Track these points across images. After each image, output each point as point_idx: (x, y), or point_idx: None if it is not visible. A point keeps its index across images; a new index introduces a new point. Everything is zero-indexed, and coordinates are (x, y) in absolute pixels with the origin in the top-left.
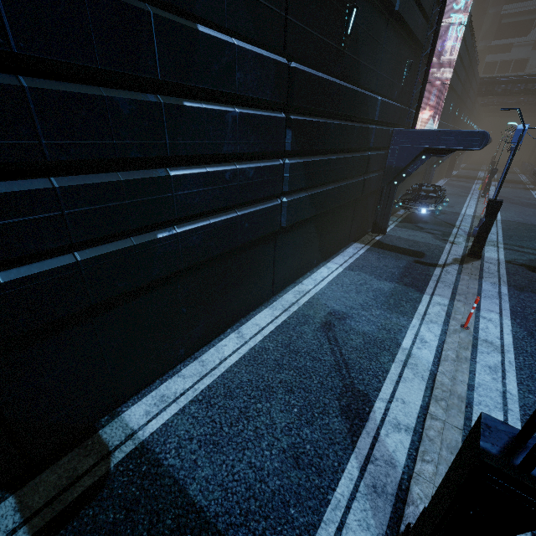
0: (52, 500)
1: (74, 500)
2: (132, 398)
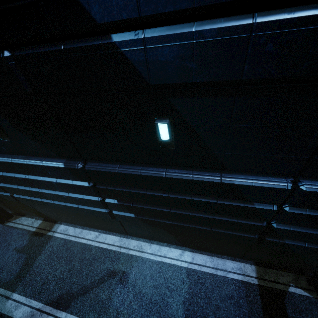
0: (41, 228)
1: (40, 232)
2: (66, 223)
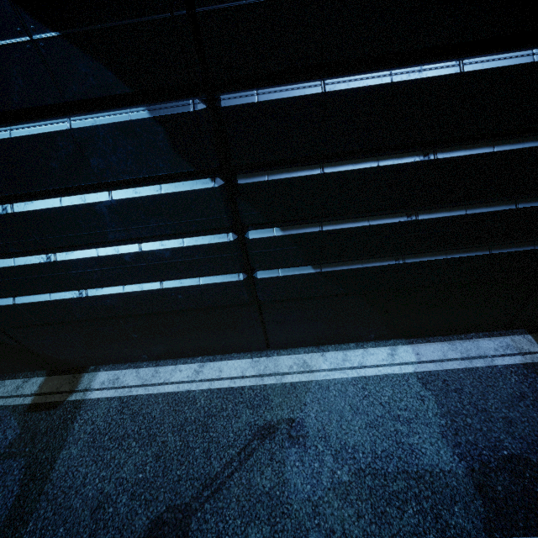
0: (46, 393)
1: (48, 402)
2: (110, 365)
